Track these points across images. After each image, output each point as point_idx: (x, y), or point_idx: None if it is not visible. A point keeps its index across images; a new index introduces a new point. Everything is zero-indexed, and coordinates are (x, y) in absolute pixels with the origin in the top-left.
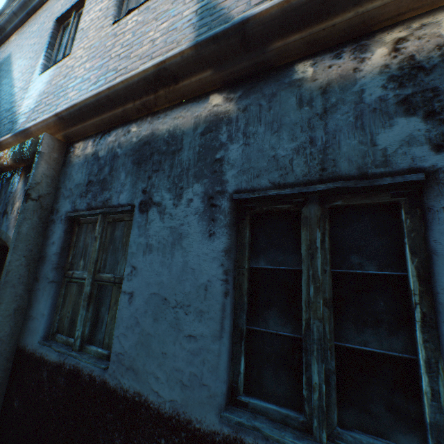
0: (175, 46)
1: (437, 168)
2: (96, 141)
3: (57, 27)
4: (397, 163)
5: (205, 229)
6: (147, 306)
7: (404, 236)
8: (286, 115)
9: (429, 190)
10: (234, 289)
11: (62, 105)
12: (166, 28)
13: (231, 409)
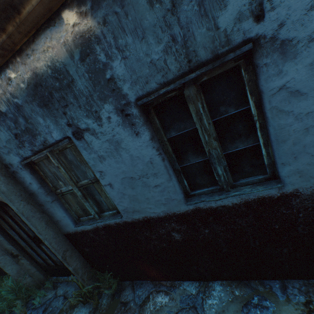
0: None
1: (259, 36)
2: None
3: None
4: (235, 40)
5: (131, 133)
6: (124, 185)
7: (245, 86)
8: (144, 18)
9: (255, 53)
10: (165, 154)
11: None
12: None
13: (189, 200)
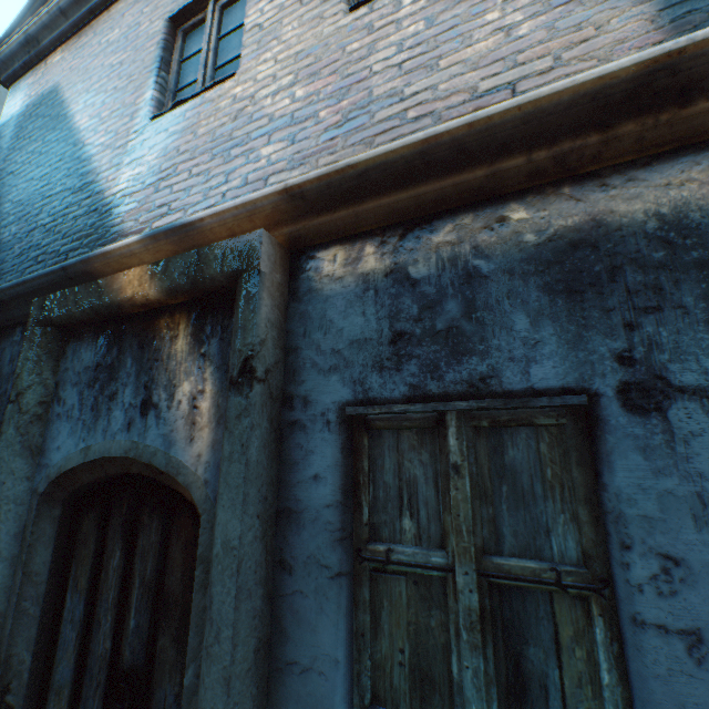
0: (592, 34)
1: None
2: (388, 243)
3: (171, 30)
4: None
5: None
6: None
7: None
8: None
9: None
10: None
11: (244, 172)
12: (538, 2)
13: None
